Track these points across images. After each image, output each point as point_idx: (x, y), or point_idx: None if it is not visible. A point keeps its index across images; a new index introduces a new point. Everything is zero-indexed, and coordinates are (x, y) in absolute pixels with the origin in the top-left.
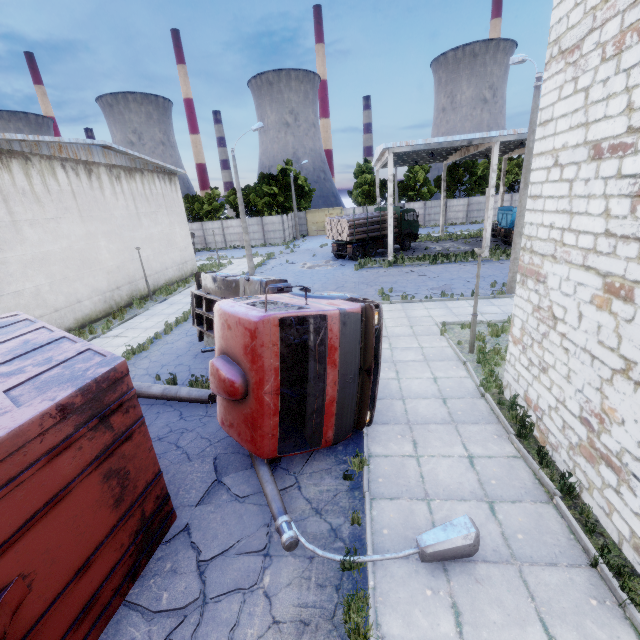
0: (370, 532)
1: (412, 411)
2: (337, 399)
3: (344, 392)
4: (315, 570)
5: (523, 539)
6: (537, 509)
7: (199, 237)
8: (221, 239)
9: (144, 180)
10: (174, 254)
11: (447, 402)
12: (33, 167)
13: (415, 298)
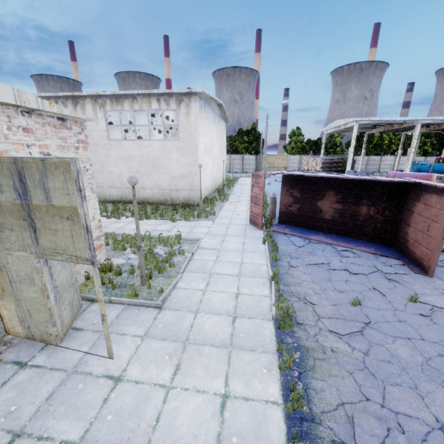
0: None
1: None
2: None
3: None
4: None
5: None
6: None
7: None
8: None
9: (221, 125)
10: (222, 168)
11: None
12: (208, 112)
13: None
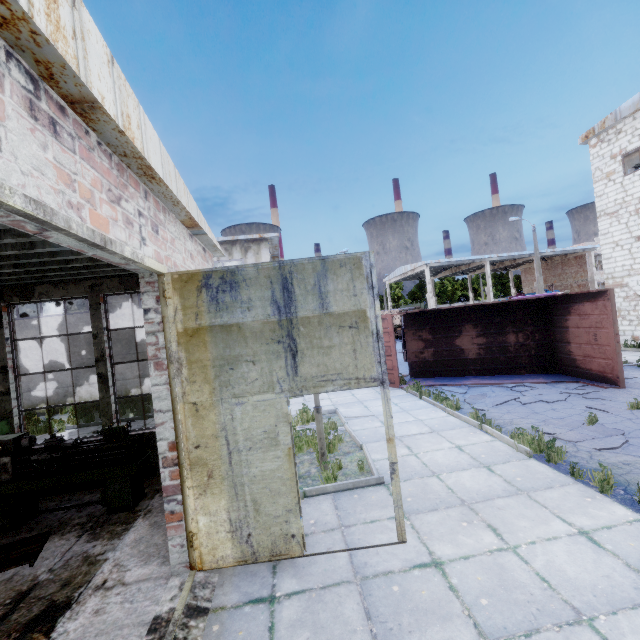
0: (635, 362)
1: None
2: None
3: None
4: (631, 370)
5: None
6: None
7: None
8: None
9: None
10: None
11: None
12: None
13: None
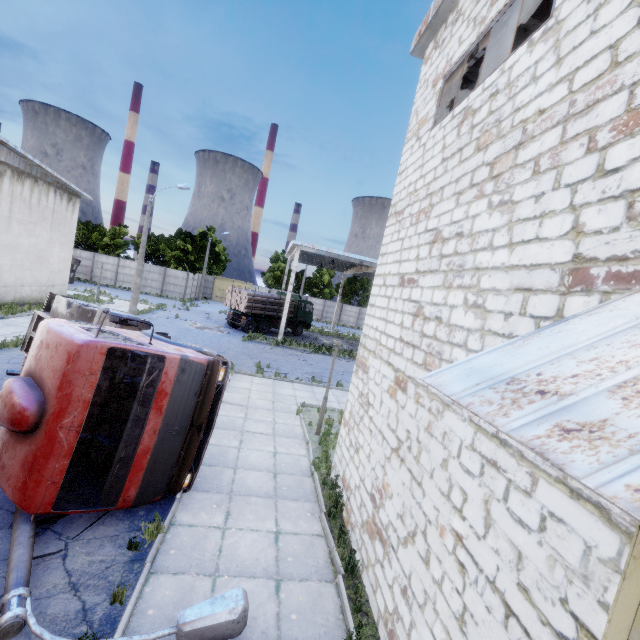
0: (130, 611)
1: (240, 481)
2: (153, 451)
3: (163, 444)
4: None
5: (296, 619)
6: (320, 588)
7: (86, 267)
8: (112, 276)
9: (35, 188)
10: (41, 273)
11: (277, 477)
12: None
13: (288, 378)
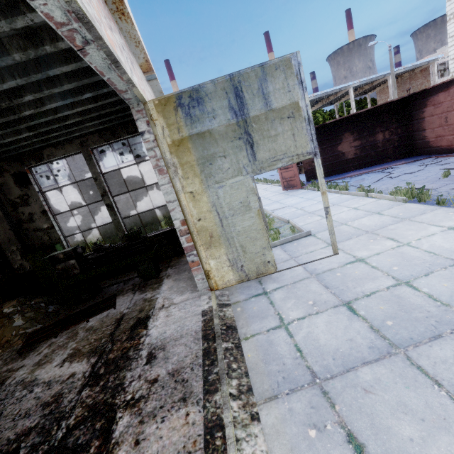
0: None
1: None
2: None
3: None
4: None
5: None
6: None
7: None
8: None
9: None
10: None
11: None
12: None
13: None
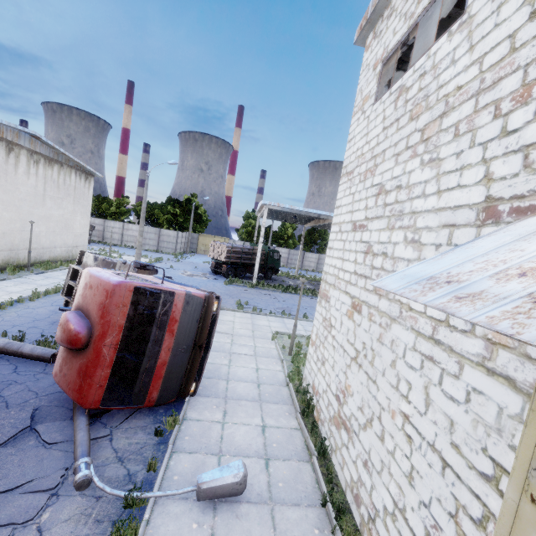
0: (161, 475)
1: (232, 389)
2: (168, 364)
3: (175, 359)
4: (98, 508)
5: (282, 486)
6: (299, 466)
7: (98, 231)
8: (119, 237)
9: (61, 171)
10: (67, 237)
11: (260, 386)
12: None
13: (263, 312)
